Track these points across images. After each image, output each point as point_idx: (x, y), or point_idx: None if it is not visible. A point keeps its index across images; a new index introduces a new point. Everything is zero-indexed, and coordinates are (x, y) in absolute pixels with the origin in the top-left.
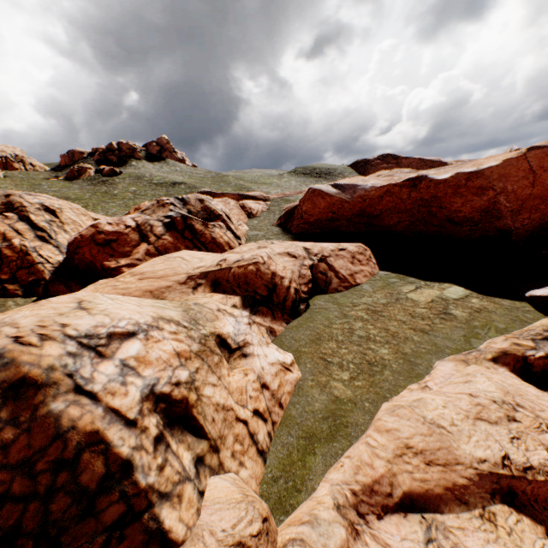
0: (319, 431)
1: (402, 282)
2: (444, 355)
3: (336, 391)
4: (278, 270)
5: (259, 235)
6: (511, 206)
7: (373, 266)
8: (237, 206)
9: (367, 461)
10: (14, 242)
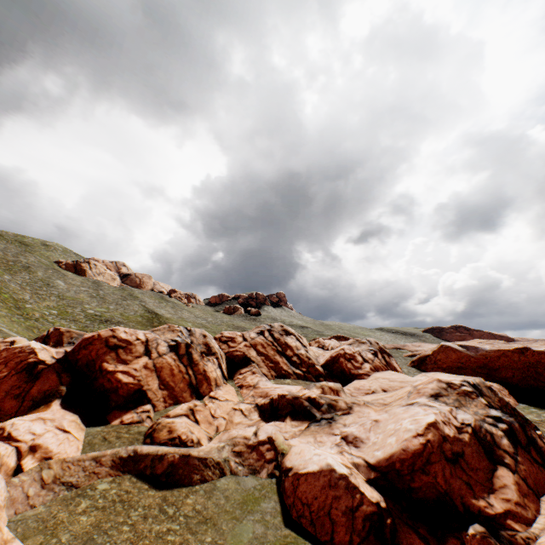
0: None
1: (541, 412)
2: None
3: None
4: None
5: (404, 371)
6: None
7: (513, 400)
8: None
9: None
10: (302, 351)
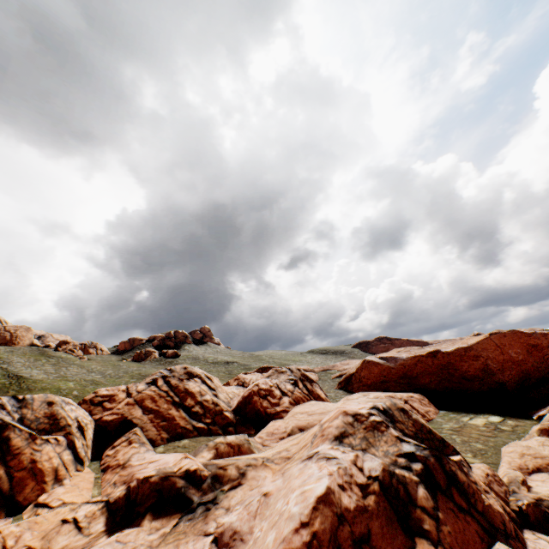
0: None
1: (459, 416)
2: None
3: (471, 461)
4: None
5: (331, 395)
6: (497, 366)
7: (434, 408)
8: None
9: (511, 460)
10: (207, 397)
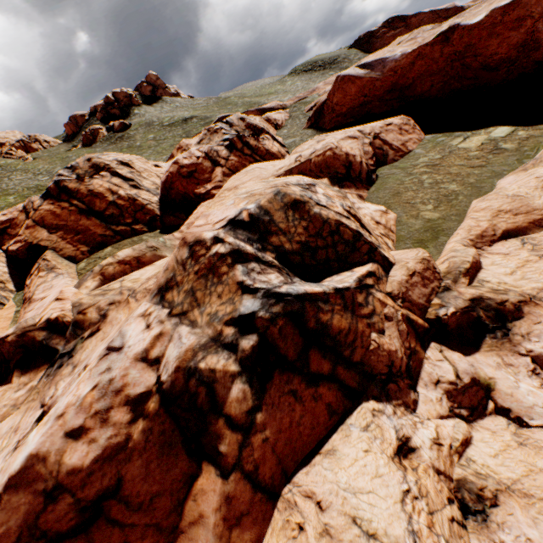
0: (425, 237)
1: (449, 139)
2: (503, 176)
3: (427, 217)
4: (349, 150)
5: (296, 141)
6: None
7: (419, 133)
8: (263, 121)
9: (474, 225)
10: (121, 194)
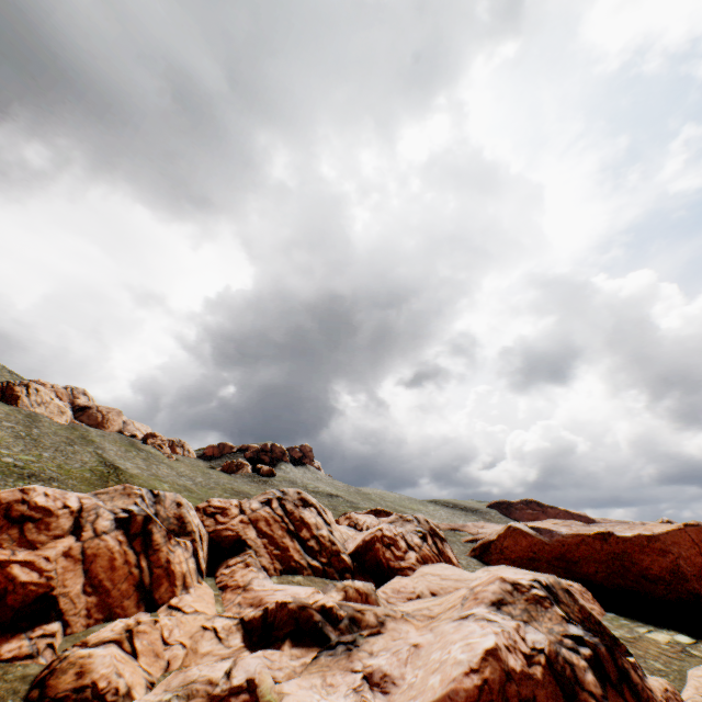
0: None
1: (633, 624)
2: None
3: None
4: None
5: (462, 562)
6: (691, 570)
7: (599, 607)
8: None
9: (699, 685)
10: (324, 532)
